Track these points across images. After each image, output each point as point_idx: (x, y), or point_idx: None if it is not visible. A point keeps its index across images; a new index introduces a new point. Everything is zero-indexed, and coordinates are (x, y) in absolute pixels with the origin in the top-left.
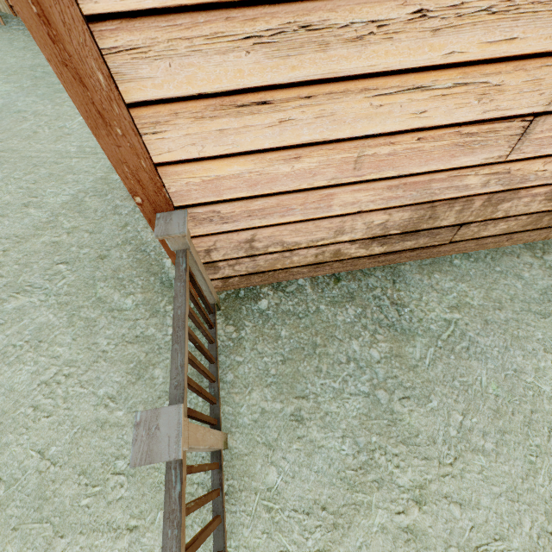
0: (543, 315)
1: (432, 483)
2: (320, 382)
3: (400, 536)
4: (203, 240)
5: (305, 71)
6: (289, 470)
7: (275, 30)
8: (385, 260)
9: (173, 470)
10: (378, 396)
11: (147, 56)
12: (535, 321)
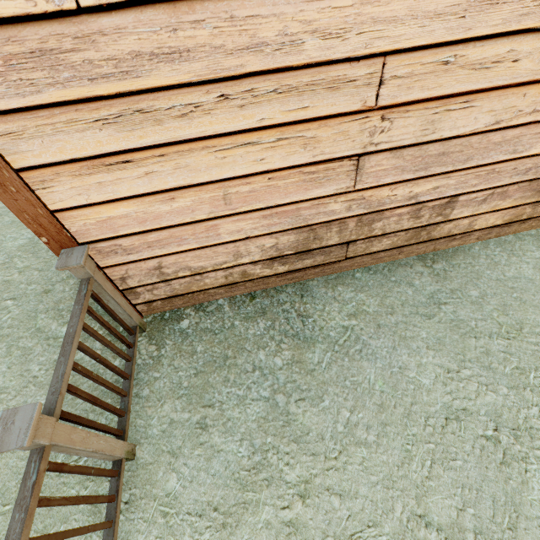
0: (429, 316)
1: (317, 477)
2: (226, 391)
3: (283, 531)
4: (115, 269)
5: (152, 138)
6: (188, 475)
7: (117, 114)
8: (294, 277)
9: (34, 463)
10: (277, 400)
11: (23, 137)
12: (421, 322)
